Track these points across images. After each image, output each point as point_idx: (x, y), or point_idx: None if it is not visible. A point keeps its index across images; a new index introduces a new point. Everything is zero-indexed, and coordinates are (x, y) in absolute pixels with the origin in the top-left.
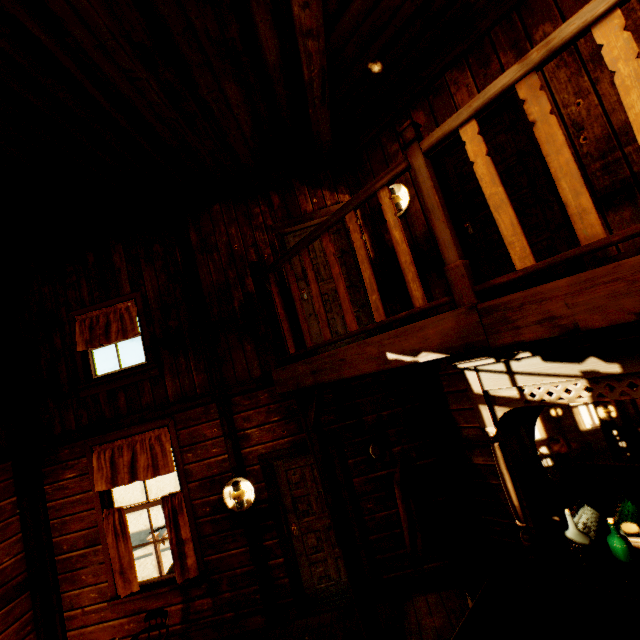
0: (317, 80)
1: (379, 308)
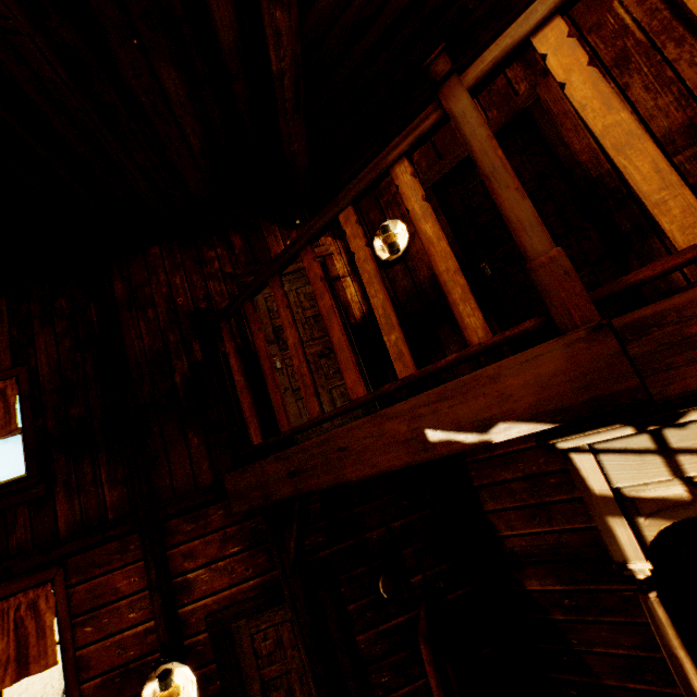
0: (289, 74)
1: (404, 354)
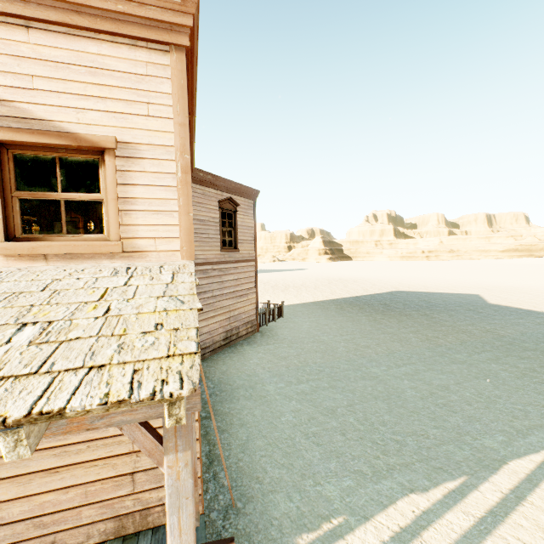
0: None
1: None
